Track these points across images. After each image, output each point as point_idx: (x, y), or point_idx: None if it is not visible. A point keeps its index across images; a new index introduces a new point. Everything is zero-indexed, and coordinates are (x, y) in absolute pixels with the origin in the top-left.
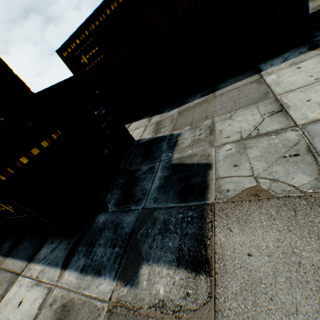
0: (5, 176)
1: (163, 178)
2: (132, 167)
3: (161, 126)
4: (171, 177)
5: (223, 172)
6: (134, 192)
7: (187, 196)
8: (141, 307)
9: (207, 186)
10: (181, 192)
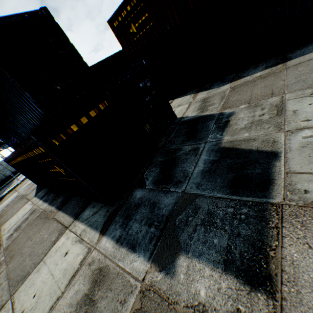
0: (58, 141)
1: (208, 162)
2: (172, 146)
3: (208, 103)
4: (219, 163)
5: (297, 166)
6: (174, 173)
7: (240, 188)
8: (177, 303)
9: (271, 181)
10: (232, 182)
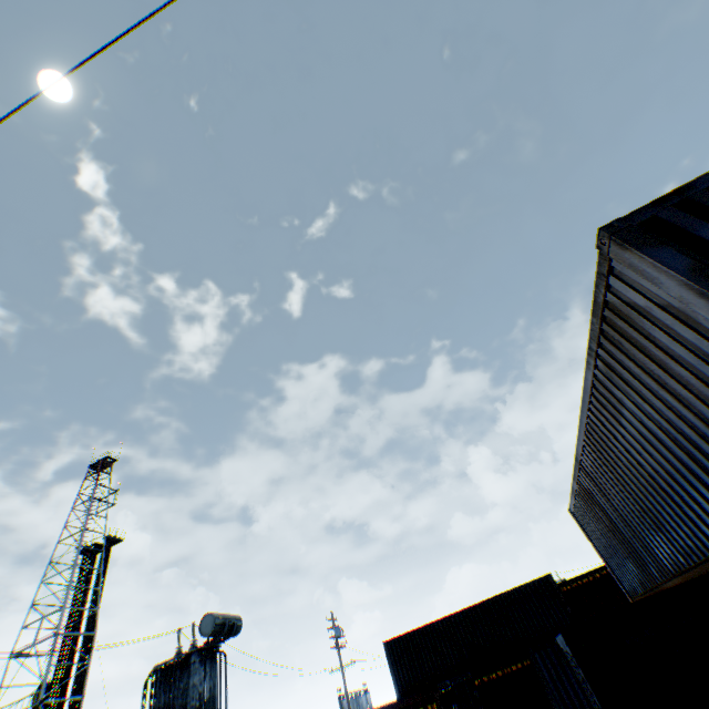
0: None
1: None
2: None
3: None
4: None
5: None
6: None
7: None
8: None
9: None
10: None
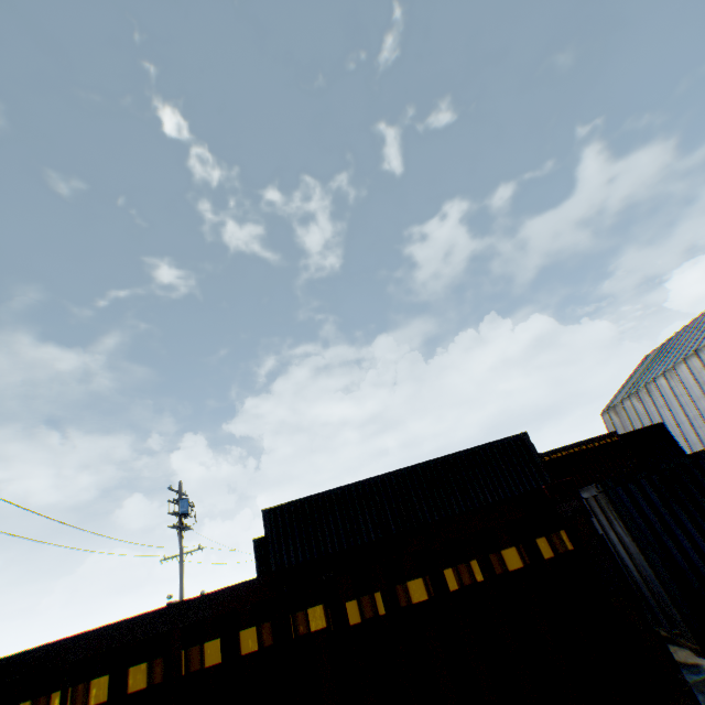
0: None
1: None
2: None
3: None
4: None
5: None
6: None
7: None
8: None
9: None
10: None
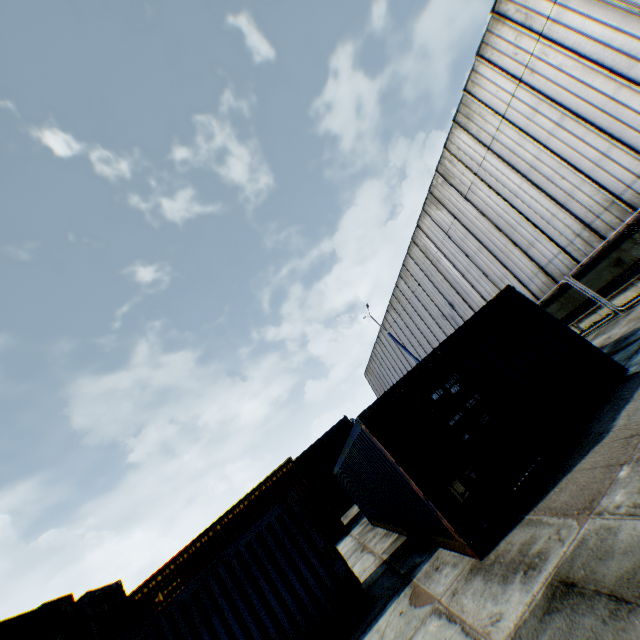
0: None
1: None
2: None
3: None
4: None
5: None
6: None
7: None
8: None
9: None
10: None
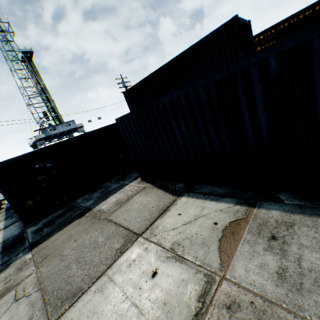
0: None
1: None
2: None
3: None
4: None
5: None
6: None
7: None
8: None
9: None
10: None
